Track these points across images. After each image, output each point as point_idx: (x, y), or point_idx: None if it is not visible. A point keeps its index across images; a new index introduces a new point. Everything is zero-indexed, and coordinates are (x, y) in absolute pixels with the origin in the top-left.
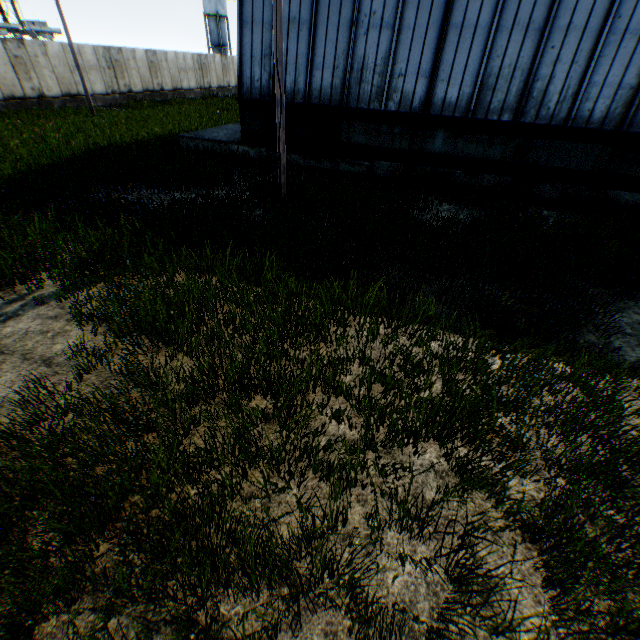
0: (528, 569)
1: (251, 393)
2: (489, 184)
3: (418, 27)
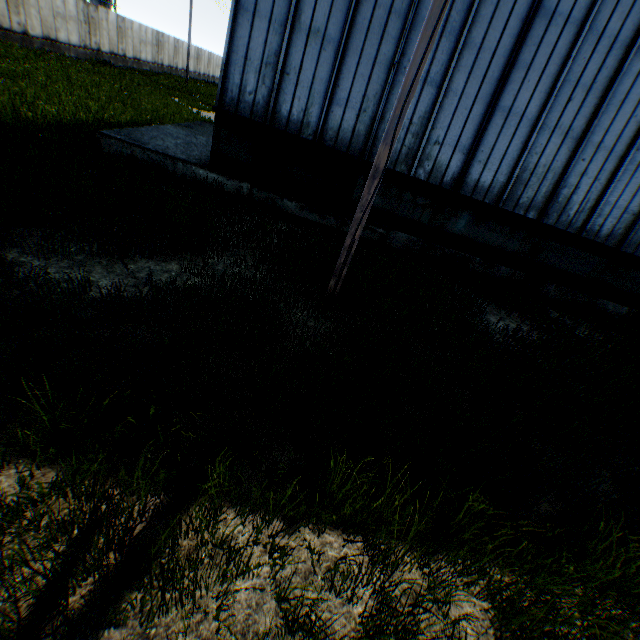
0: None
1: None
2: (503, 276)
3: (465, 95)
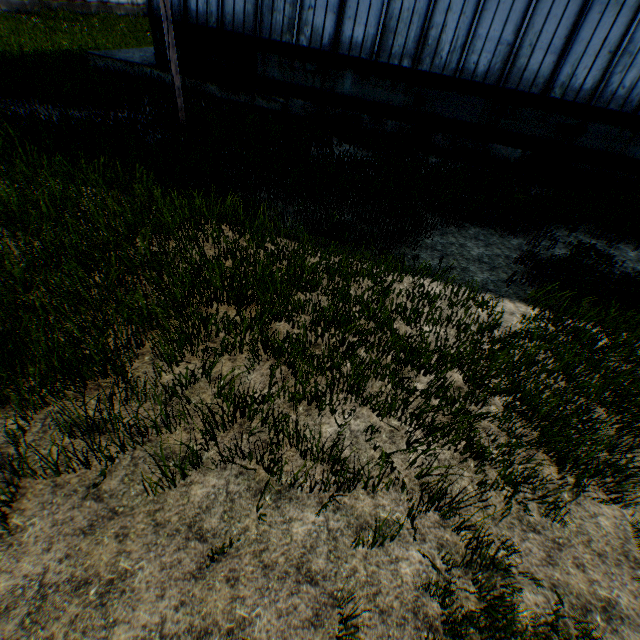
0: (267, 373)
1: (93, 270)
2: (392, 130)
3: None
